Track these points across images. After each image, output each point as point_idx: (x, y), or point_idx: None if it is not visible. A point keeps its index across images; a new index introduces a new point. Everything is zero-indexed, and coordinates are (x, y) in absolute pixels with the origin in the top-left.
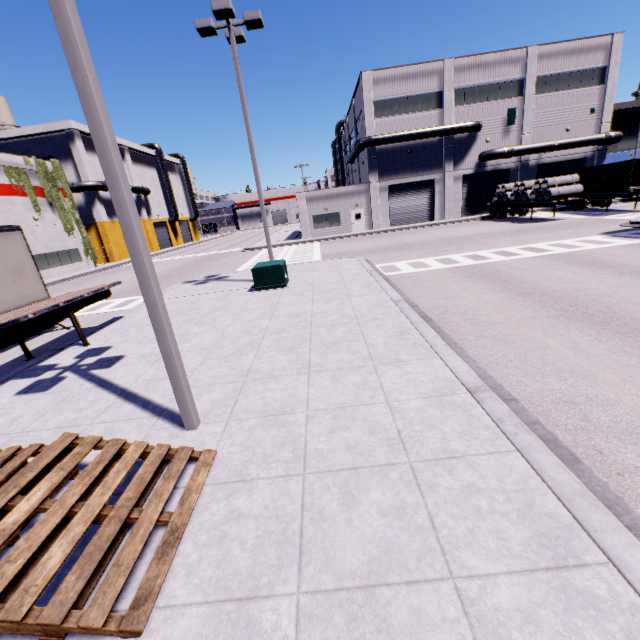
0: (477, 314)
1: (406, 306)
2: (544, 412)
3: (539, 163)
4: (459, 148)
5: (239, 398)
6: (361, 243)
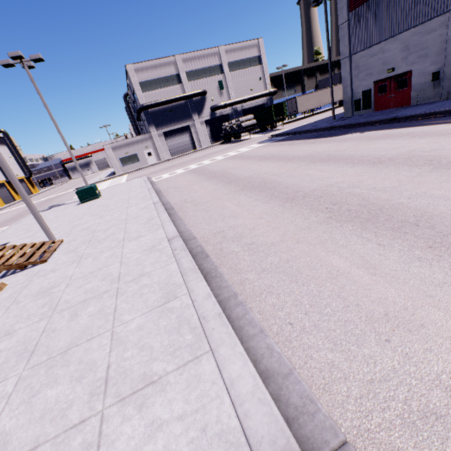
0: (180, 185)
1: (151, 189)
2: (176, 204)
3: (243, 109)
4: (198, 105)
5: (72, 231)
6: (151, 169)
